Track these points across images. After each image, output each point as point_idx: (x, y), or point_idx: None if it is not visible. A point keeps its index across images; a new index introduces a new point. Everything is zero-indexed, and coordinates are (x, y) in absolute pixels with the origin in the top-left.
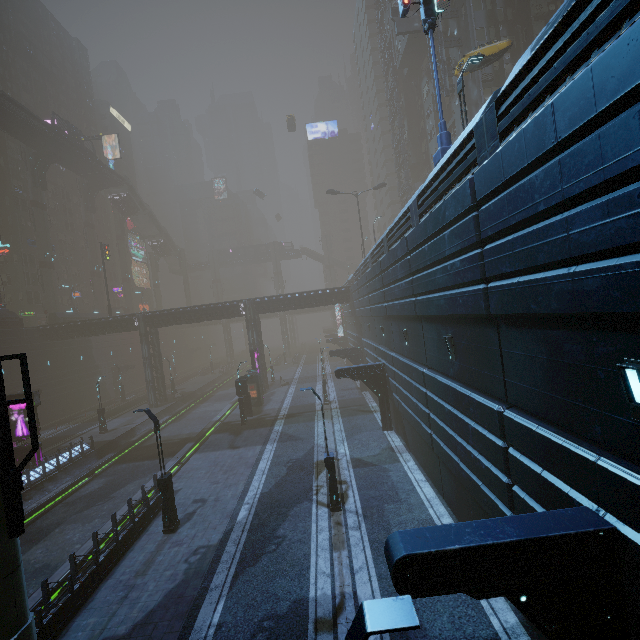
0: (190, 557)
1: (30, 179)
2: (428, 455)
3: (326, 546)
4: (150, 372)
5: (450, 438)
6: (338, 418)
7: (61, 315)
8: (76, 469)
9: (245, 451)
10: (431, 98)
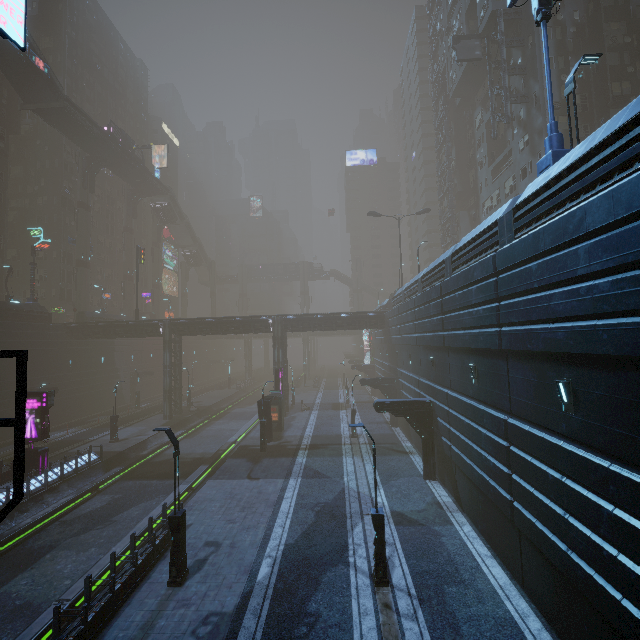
0: (199, 627)
1: (80, 181)
2: (498, 524)
3: (374, 639)
4: (169, 381)
5: (554, 516)
6: (369, 456)
7: (89, 314)
8: (80, 481)
9: (265, 484)
10: (484, 127)
